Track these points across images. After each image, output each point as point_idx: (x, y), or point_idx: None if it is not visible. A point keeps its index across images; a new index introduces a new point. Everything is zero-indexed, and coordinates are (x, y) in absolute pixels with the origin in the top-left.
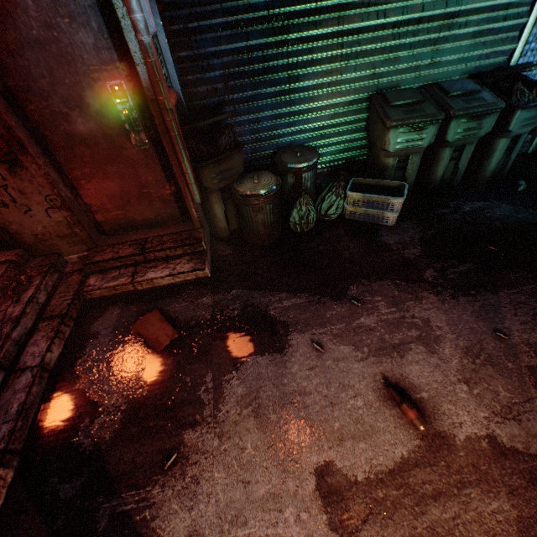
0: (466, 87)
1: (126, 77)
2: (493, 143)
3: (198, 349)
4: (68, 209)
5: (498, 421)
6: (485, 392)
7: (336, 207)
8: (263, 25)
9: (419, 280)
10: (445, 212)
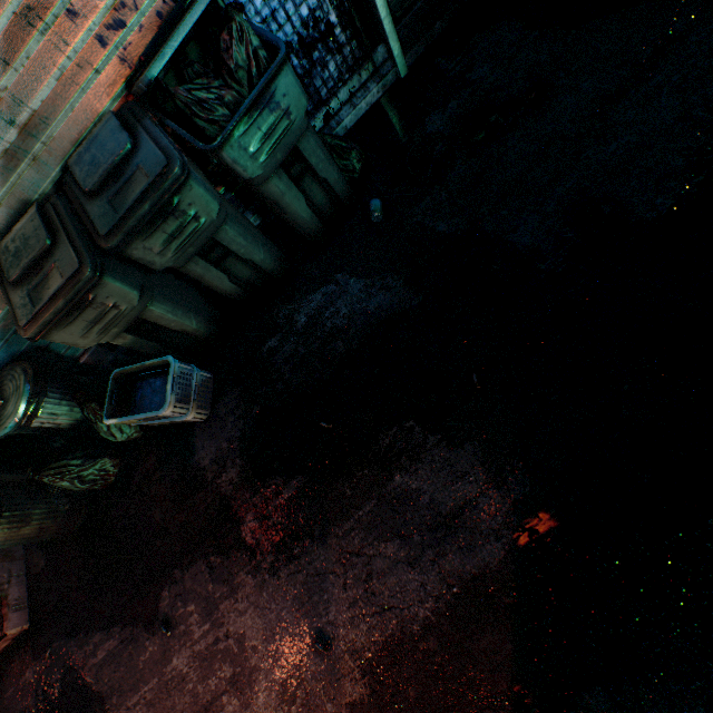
0: (108, 153)
1: None
2: (262, 192)
3: None
4: None
5: None
6: None
7: (120, 433)
8: None
9: (237, 546)
10: (274, 346)
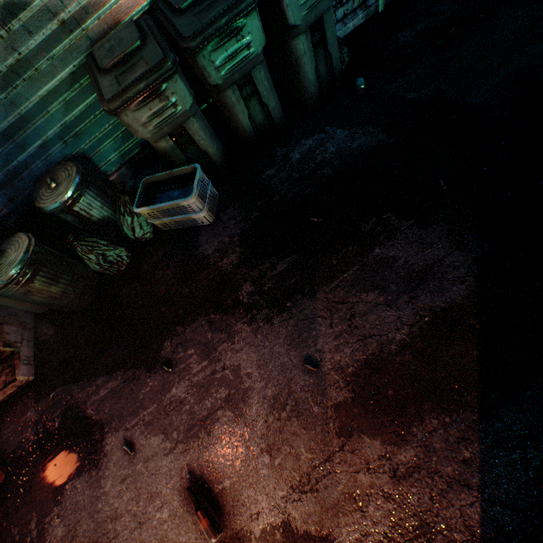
0: None
1: None
2: (290, 47)
3: (24, 487)
4: None
5: (296, 499)
6: (287, 459)
7: (139, 228)
8: None
9: (235, 305)
10: (272, 174)
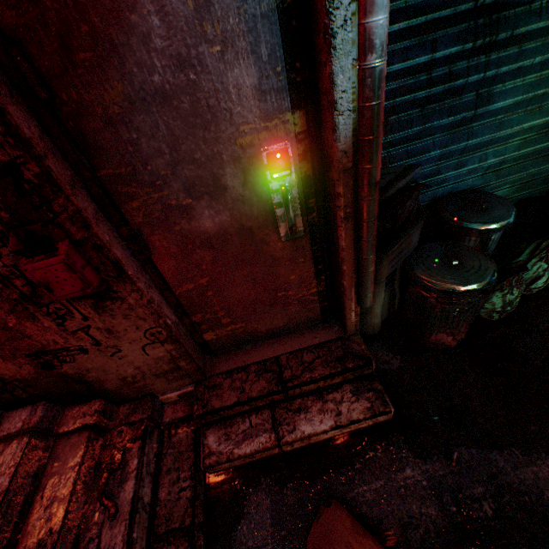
0: None
1: (296, 135)
2: None
3: None
4: (174, 340)
5: None
6: None
7: (546, 278)
8: (459, 25)
9: None
10: None
